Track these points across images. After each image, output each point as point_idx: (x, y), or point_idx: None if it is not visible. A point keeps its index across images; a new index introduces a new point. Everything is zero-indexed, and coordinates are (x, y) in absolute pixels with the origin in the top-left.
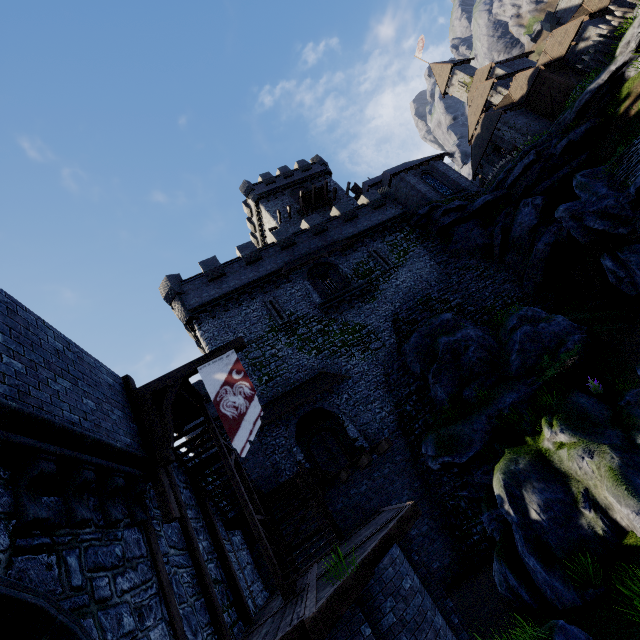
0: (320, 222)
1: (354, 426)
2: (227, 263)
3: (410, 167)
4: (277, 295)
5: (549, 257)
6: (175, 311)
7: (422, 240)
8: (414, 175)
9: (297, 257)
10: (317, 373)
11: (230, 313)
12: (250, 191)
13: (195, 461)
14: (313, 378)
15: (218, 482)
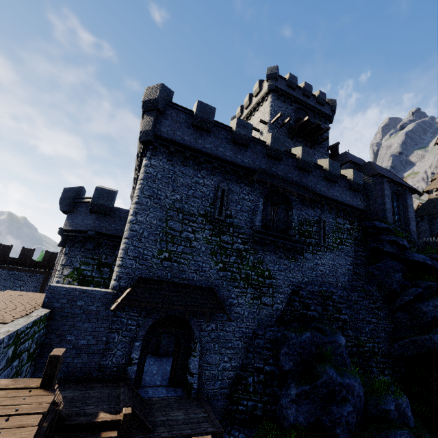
0: (311, 162)
1: (199, 358)
2: (219, 123)
3: (394, 180)
4: (232, 189)
5: (433, 351)
6: (142, 122)
7: (358, 243)
8: (390, 187)
9: (272, 173)
10: (208, 286)
11: (185, 169)
12: (273, 78)
13: (18, 332)
14: (202, 289)
15: (41, 332)
